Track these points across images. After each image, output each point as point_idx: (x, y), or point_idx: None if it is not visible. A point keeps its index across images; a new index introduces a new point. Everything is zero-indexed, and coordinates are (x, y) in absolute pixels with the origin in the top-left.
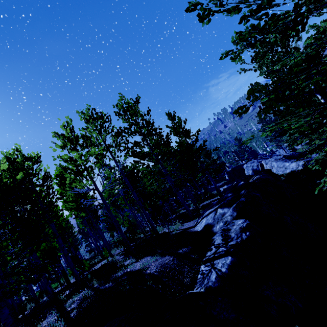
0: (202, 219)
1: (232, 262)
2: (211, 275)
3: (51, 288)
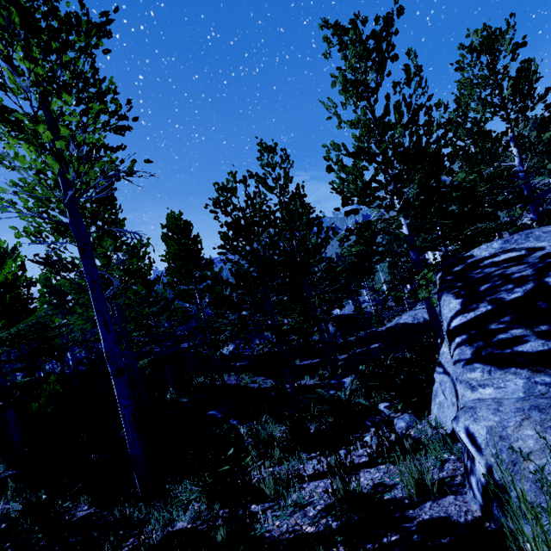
0: None
1: None
2: None
3: None
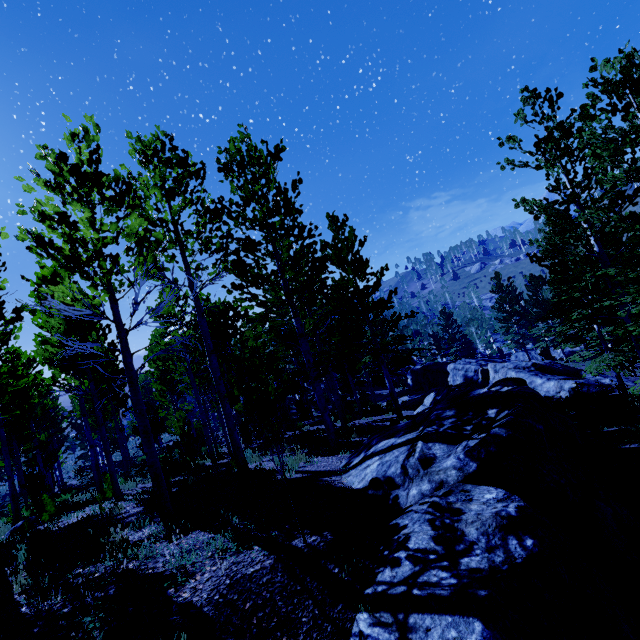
0: (366, 460)
1: None
2: None
3: None
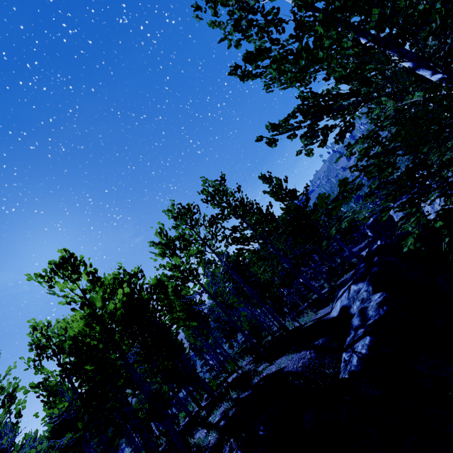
0: (336, 302)
1: (371, 342)
2: (352, 360)
3: (188, 409)
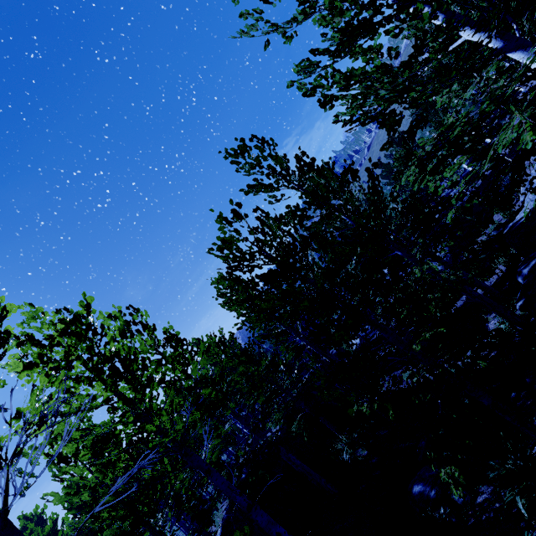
0: None
1: None
2: None
3: None
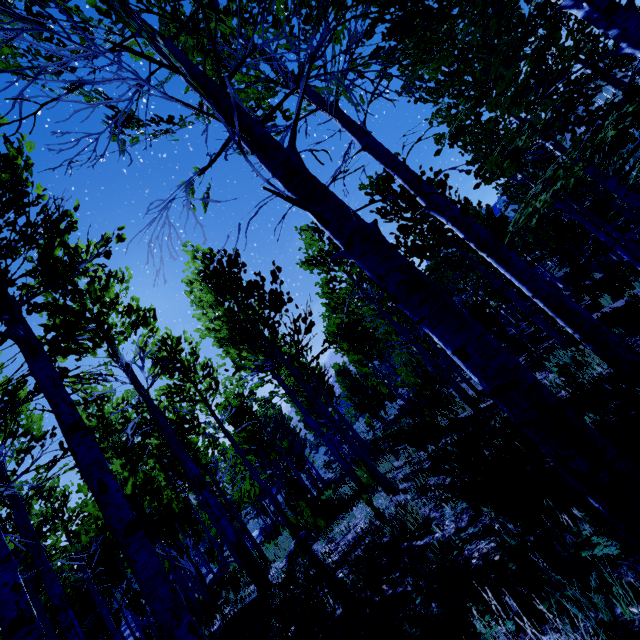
0: None
1: None
2: None
3: None
